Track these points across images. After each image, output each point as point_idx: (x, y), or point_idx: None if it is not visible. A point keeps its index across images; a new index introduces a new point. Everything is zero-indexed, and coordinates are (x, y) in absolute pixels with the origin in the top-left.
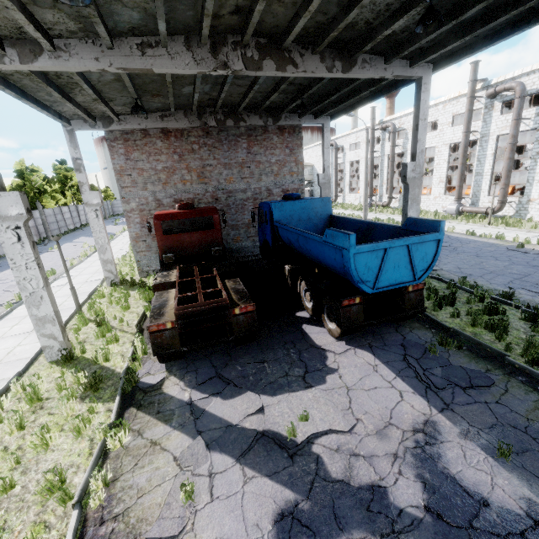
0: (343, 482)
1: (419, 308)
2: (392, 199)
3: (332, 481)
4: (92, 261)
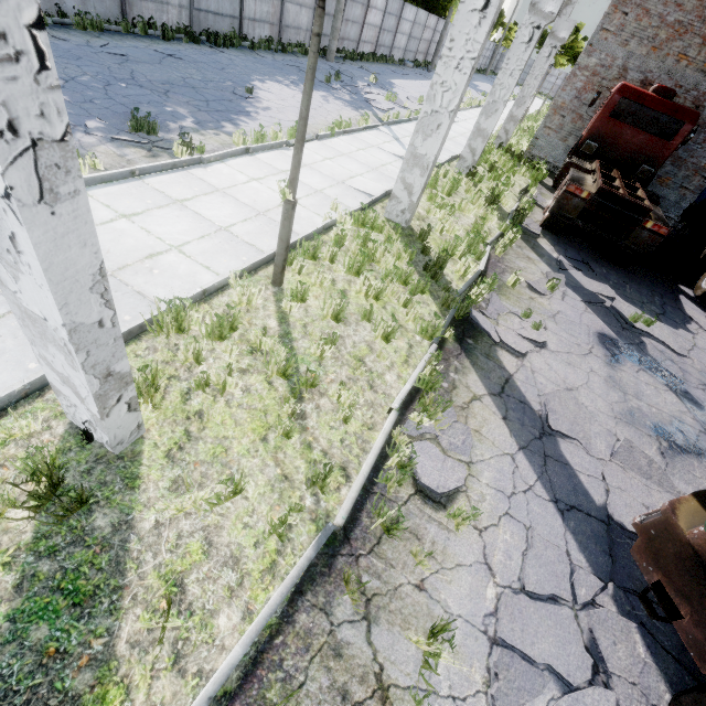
0: (654, 359)
1: None
2: None
3: (647, 353)
4: (475, 115)
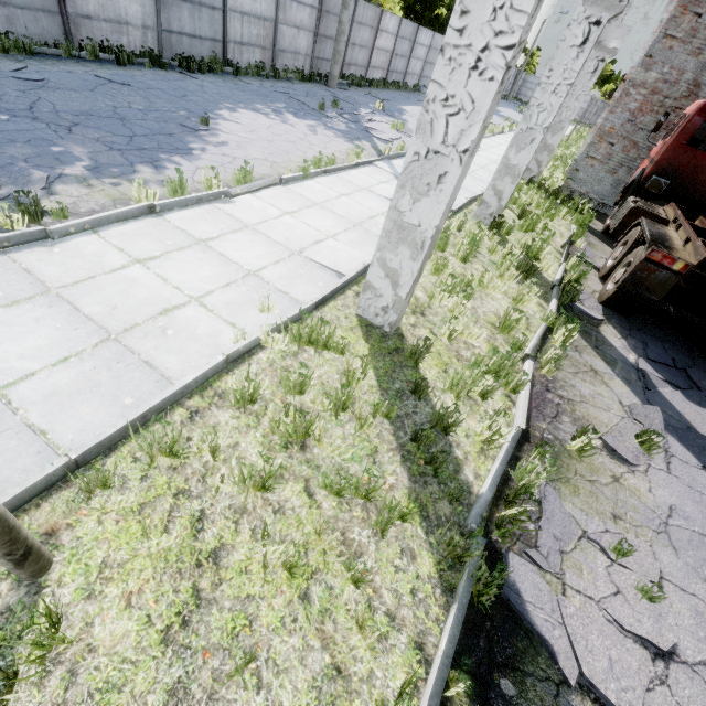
0: None
1: None
2: None
3: None
4: (497, 142)
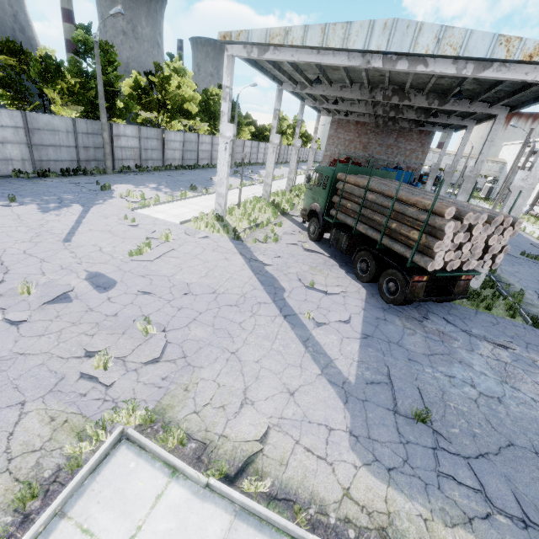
0: None
1: None
2: None
3: None
4: (297, 178)
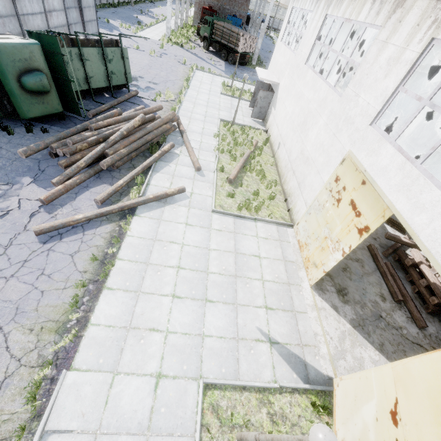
0: None
1: None
2: None
3: None
4: None
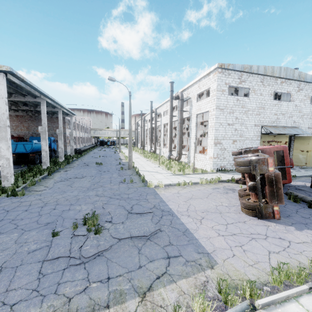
0: None
1: (34, 160)
2: (144, 146)
3: None
4: None
